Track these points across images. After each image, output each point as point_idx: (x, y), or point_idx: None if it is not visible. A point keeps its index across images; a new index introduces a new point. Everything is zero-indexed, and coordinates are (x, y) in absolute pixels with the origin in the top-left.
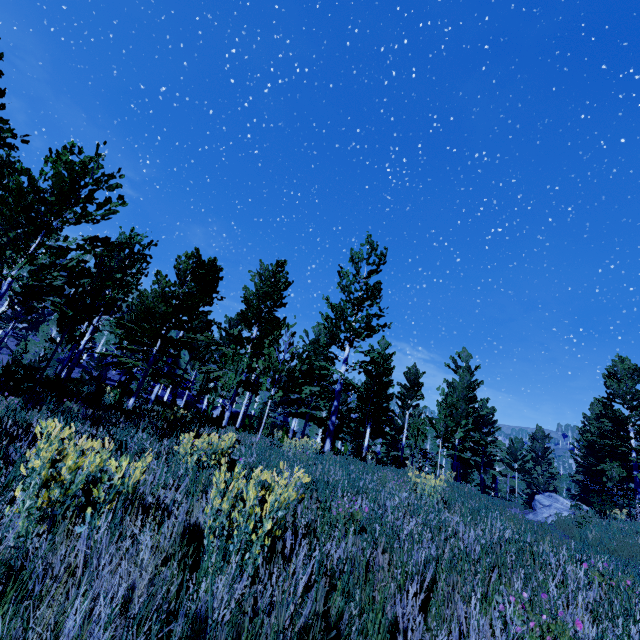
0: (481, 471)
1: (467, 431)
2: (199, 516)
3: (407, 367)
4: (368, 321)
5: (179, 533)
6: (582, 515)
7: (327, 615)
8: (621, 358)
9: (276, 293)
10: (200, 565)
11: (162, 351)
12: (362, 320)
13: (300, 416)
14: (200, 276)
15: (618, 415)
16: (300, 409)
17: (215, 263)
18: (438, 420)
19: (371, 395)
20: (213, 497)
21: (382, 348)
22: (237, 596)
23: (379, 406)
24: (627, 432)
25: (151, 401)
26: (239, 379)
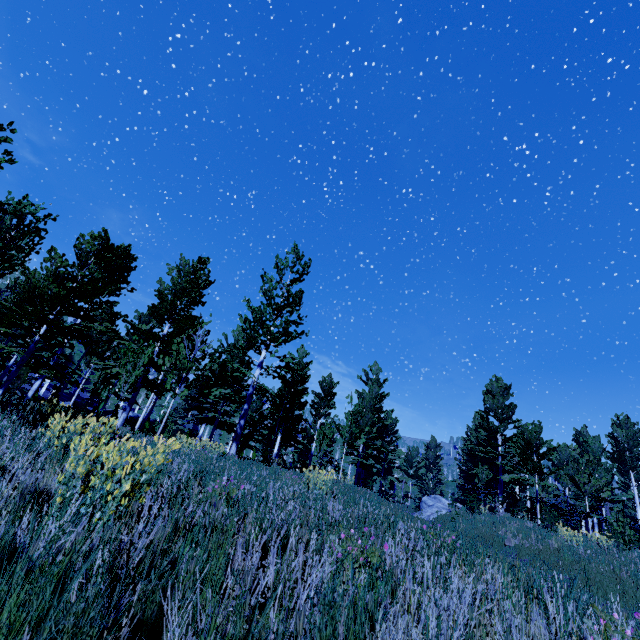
0: (381, 477)
1: (371, 439)
2: (52, 485)
3: (323, 377)
4: (286, 327)
5: (19, 491)
6: (455, 511)
7: (174, 563)
8: (497, 378)
9: (195, 290)
10: (40, 523)
11: (47, 338)
12: (280, 325)
13: (209, 421)
14: (106, 260)
15: (491, 426)
16: (209, 413)
17: (128, 251)
18: (344, 426)
19: (284, 401)
20: (70, 463)
21: (300, 356)
22: (73, 539)
23: (291, 412)
24: (497, 441)
25: (27, 398)
26: (138, 372)
